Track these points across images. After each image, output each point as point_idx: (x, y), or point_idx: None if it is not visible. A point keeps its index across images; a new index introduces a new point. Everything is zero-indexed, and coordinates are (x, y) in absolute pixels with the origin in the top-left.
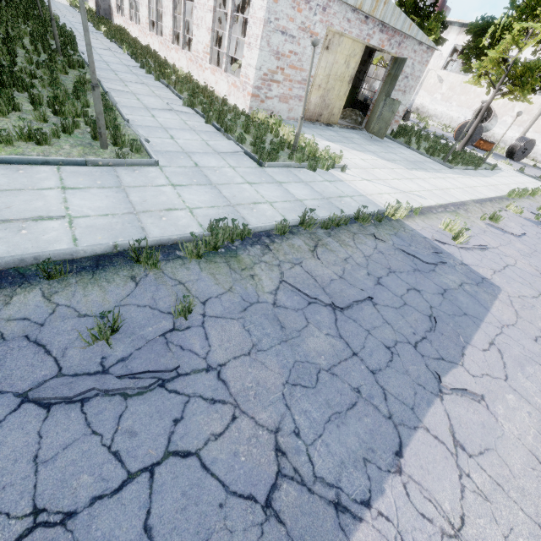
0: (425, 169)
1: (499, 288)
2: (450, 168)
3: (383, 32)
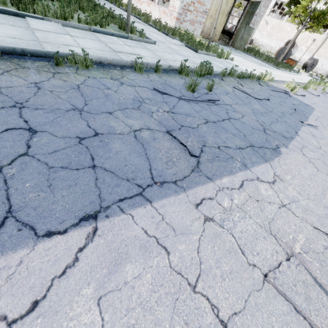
0: (267, 67)
1: (314, 108)
2: (278, 69)
3: None
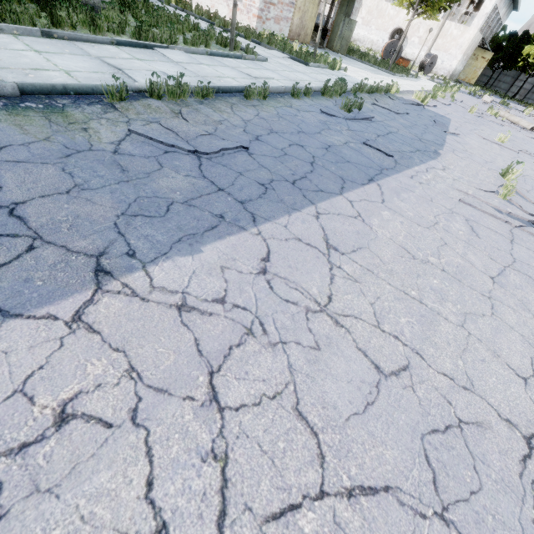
0: (382, 74)
1: (450, 119)
2: (394, 75)
3: None
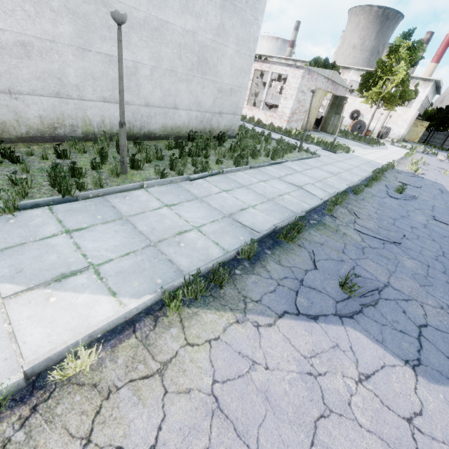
0: (367, 148)
1: (441, 184)
2: (372, 147)
3: (332, 85)
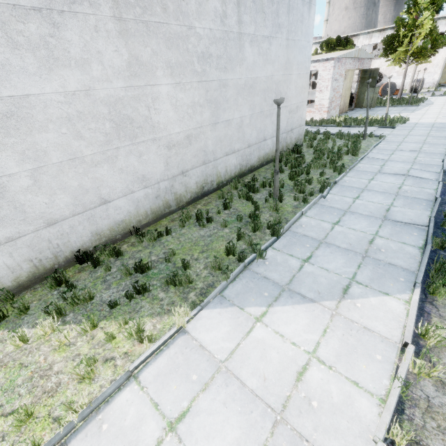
0: (414, 110)
1: None
2: (417, 106)
3: (358, 62)
